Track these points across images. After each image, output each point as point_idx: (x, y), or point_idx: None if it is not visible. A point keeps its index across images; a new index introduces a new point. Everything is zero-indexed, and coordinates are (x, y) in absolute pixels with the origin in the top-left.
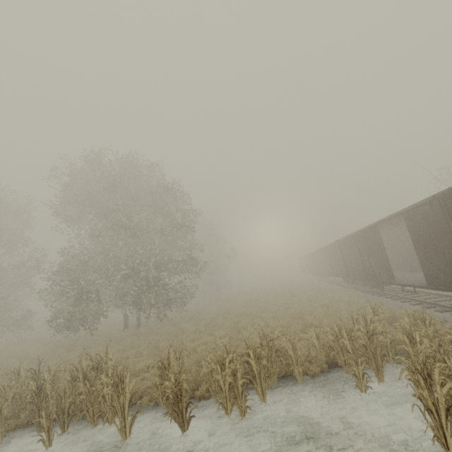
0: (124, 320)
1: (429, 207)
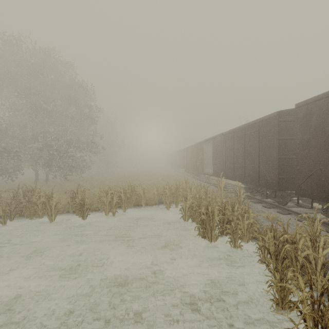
0: (35, 176)
1: (220, 138)
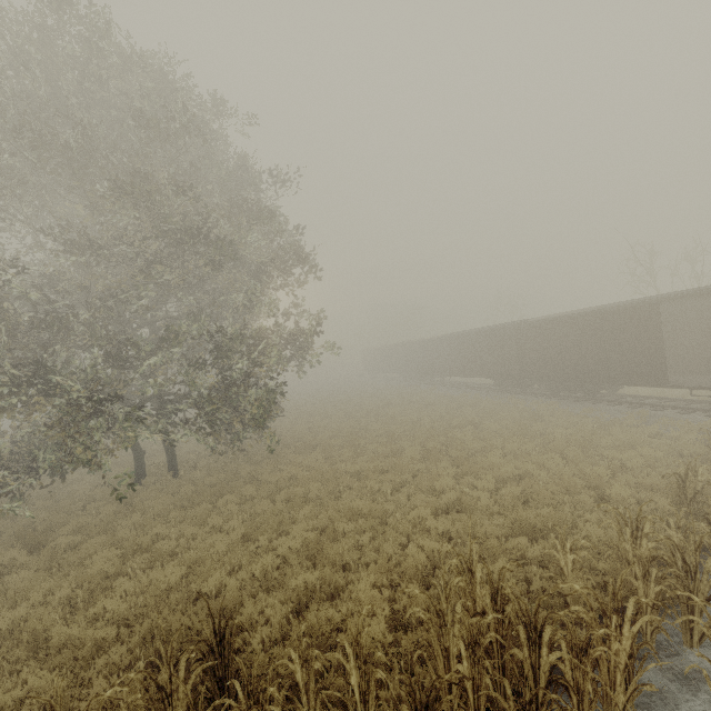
0: (136, 459)
1: None
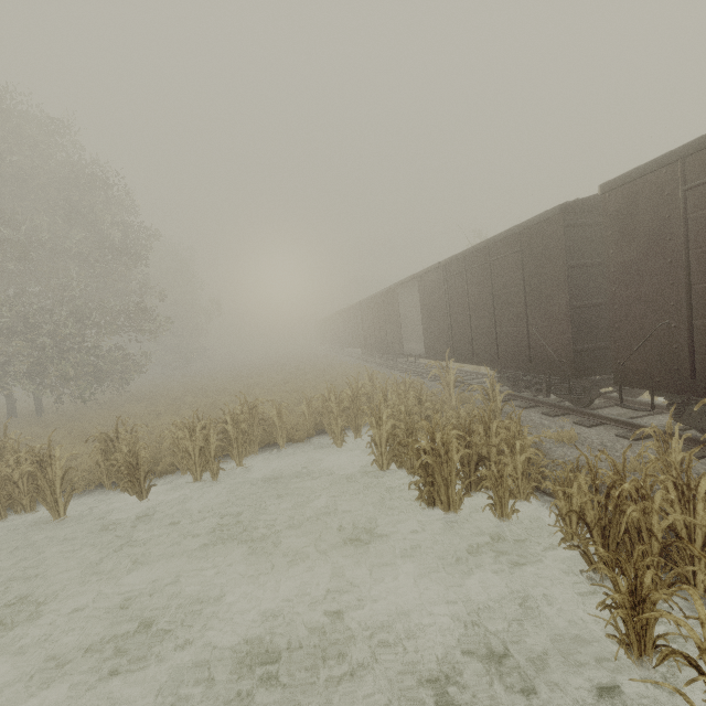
0: (8, 405)
1: (436, 274)
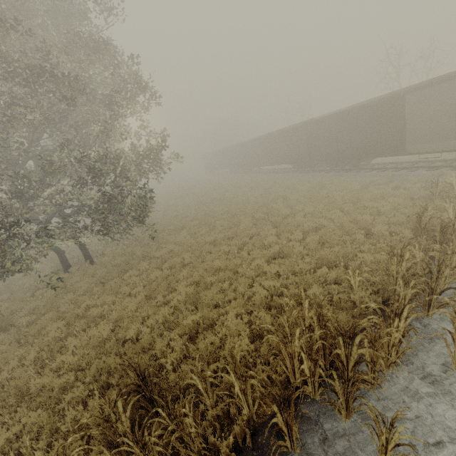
0: (60, 257)
1: None
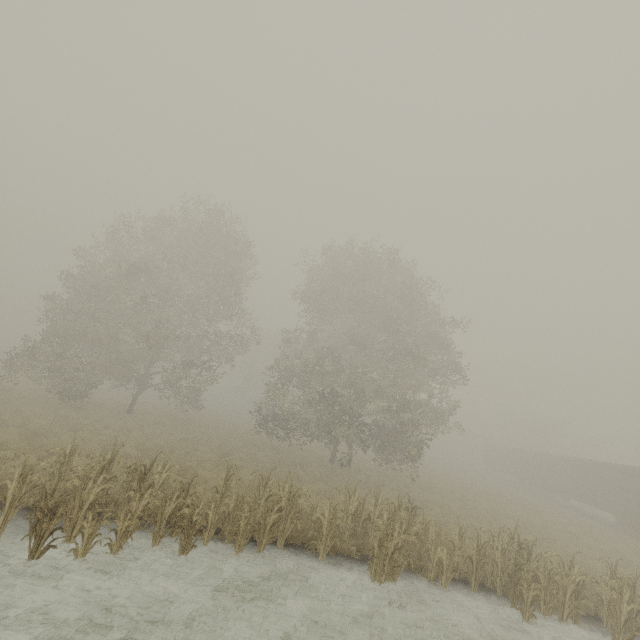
0: (333, 451)
1: None
